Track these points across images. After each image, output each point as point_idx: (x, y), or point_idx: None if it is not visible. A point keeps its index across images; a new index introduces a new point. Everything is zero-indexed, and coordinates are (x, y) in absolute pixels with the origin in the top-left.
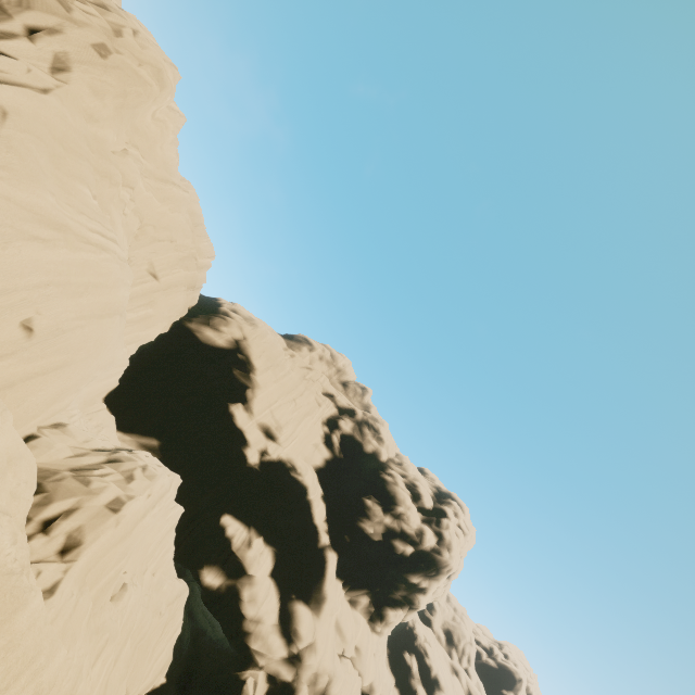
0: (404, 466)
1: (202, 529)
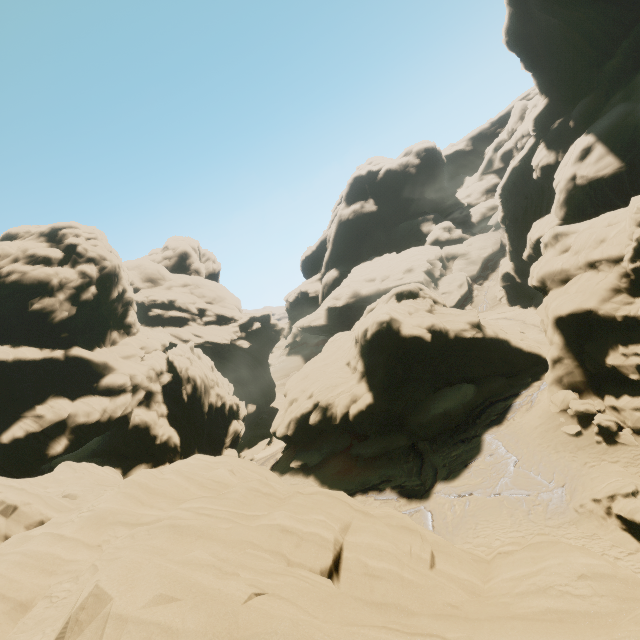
0: (2, 254)
1: (5, 460)
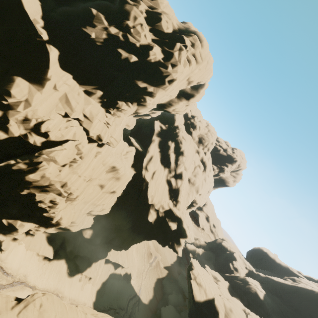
0: (155, 1)
1: None
